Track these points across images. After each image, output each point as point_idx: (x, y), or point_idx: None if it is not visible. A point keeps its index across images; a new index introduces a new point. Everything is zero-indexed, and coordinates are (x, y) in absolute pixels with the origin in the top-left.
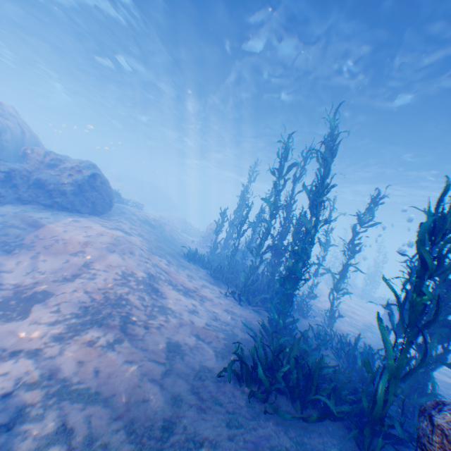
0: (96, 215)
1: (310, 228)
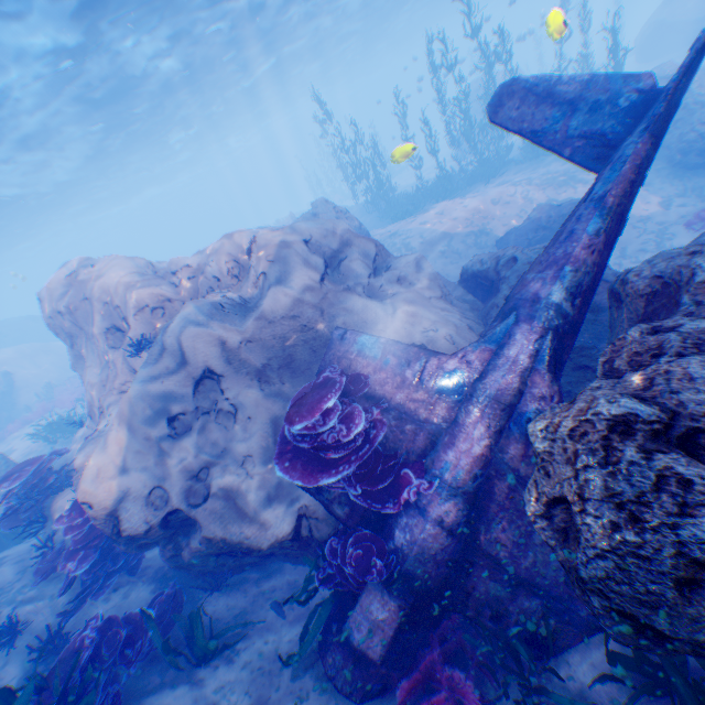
0: None
1: None
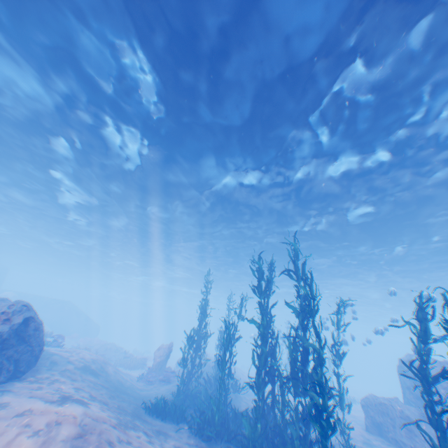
0: (19, 380)
1: (317, 350)
